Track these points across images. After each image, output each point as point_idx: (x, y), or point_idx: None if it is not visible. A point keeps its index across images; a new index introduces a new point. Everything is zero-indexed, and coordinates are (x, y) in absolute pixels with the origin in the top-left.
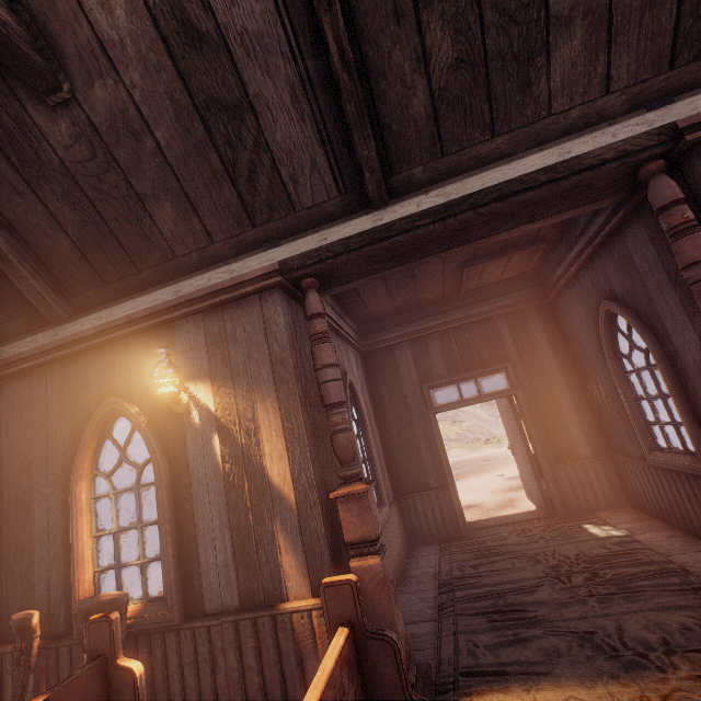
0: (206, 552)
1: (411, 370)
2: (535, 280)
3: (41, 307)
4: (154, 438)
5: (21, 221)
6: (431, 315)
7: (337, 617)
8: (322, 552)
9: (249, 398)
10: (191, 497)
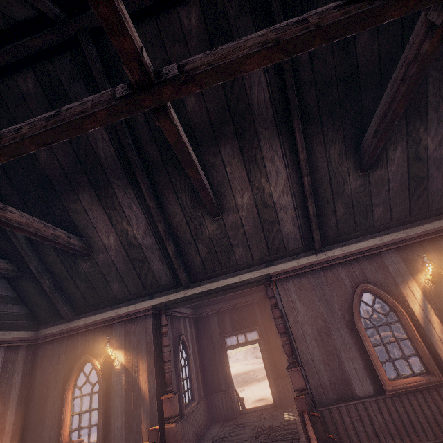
0: (114, 422)
1: (216, 327)
2: None
3: (64, 315)
4: (101, 373)
5: (65, 287)
6: (226, 301)
7: (152, 440)
8: (156, 421)
9: (137, 357)
10: (111, 398)
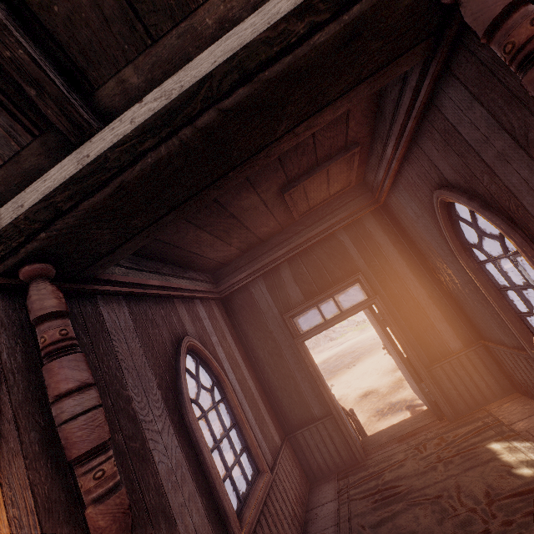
0: None
1: (270, 304)
2: (363, 188)
3: None
4: None
5: None
6: (275, 246)
7: None
8: None
9: None
10: None
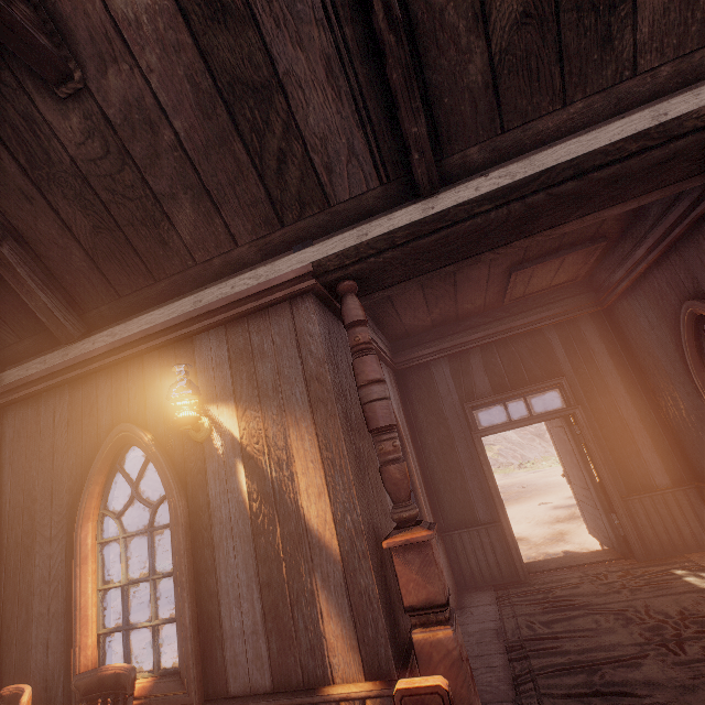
0: (230, 614)
1: (450, 389)
2: (587, 286)
3: (50, 324)
4: (170, 471)
5: (30, 230)
6: (470, 328)
7: None
8: (376, 619)
9: (279, 422)
10: (212, 544)
